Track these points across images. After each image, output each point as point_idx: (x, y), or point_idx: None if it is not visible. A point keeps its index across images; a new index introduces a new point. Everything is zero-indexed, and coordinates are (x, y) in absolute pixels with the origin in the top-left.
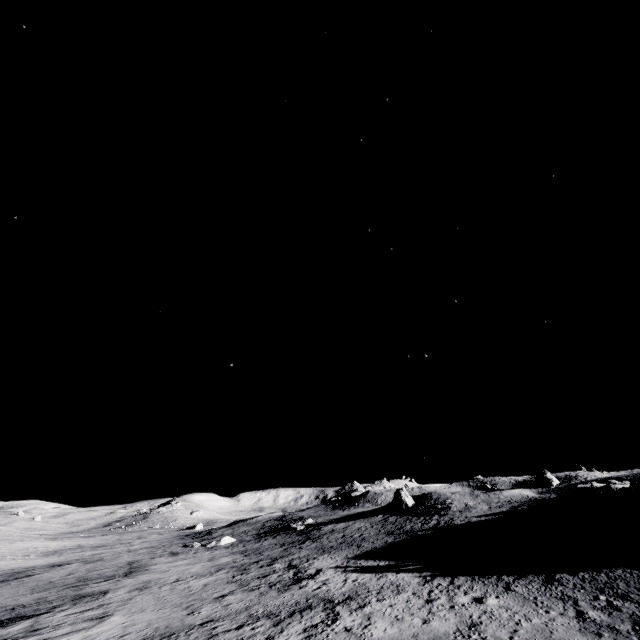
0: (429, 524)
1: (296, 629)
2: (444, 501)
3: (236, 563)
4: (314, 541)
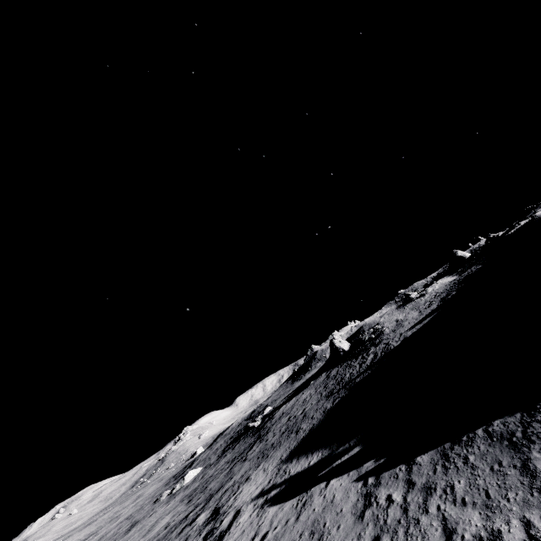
0: (366, 362)
1: None
2: (375, 329)
3: (165, 530)
4: (261, 441)
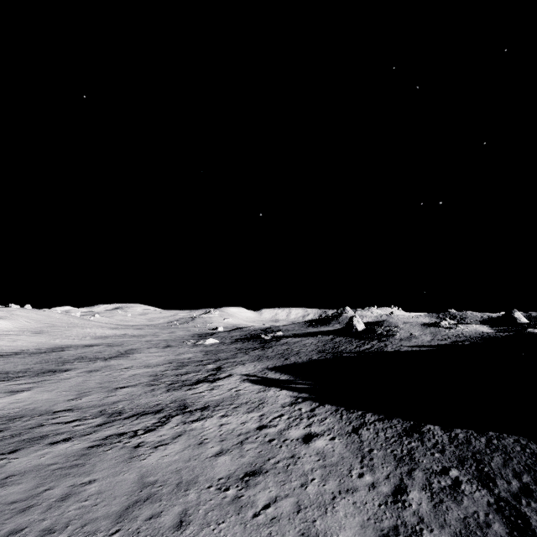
0: (361, 348)
1: (103, 434)
2: (391, 329)
3: (188, 360)
4: (263, 350)
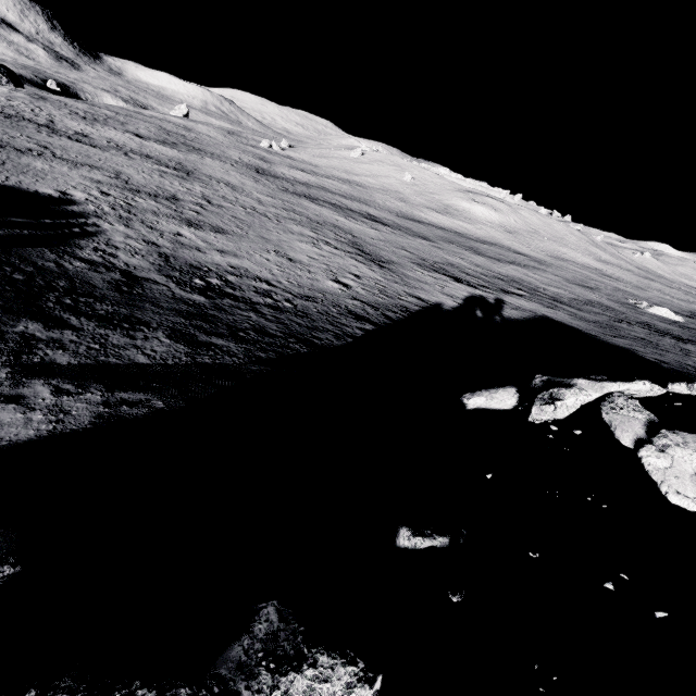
0: None
1: (326, 240)
2: None
3: (533, 286)
4: (659, 335)
